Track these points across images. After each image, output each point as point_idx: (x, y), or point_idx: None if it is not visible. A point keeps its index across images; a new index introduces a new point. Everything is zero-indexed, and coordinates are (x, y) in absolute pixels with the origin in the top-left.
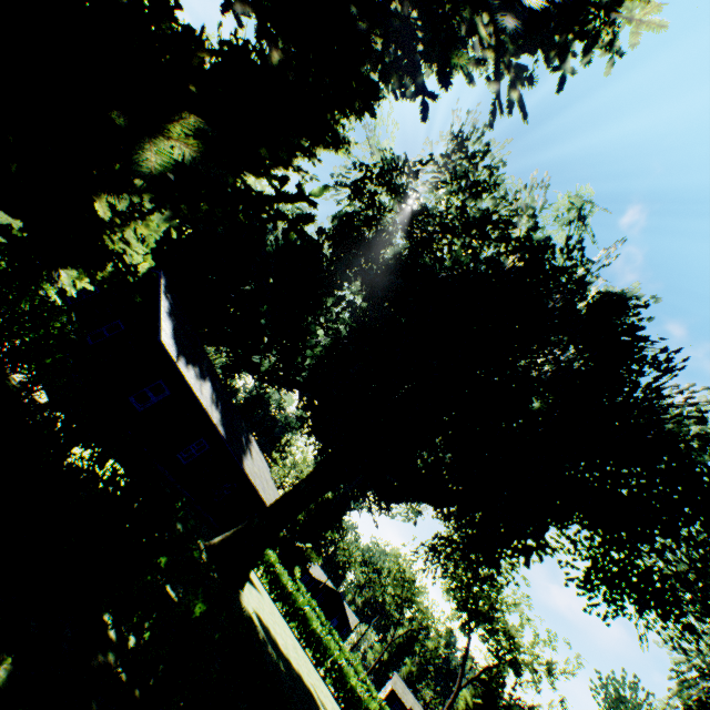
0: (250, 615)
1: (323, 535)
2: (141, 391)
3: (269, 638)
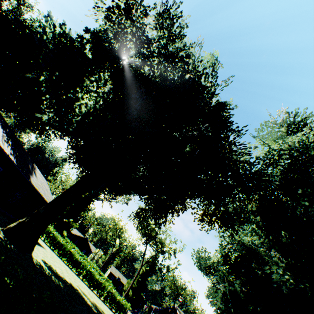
0: (39, 263)
1: (79, 214)
2: None
3: (52, 272)
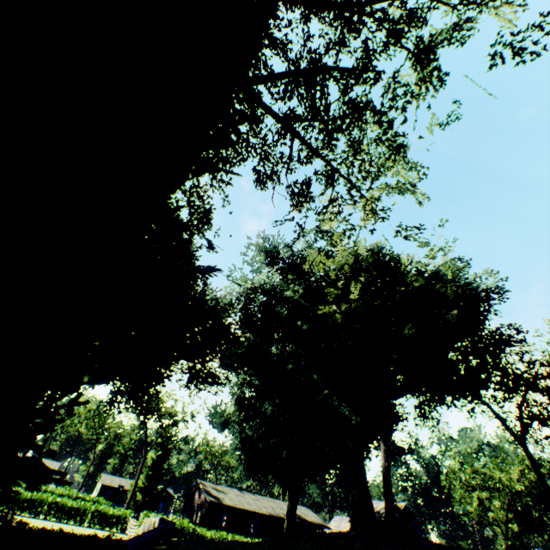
0: None
1: None
2: None
3: None
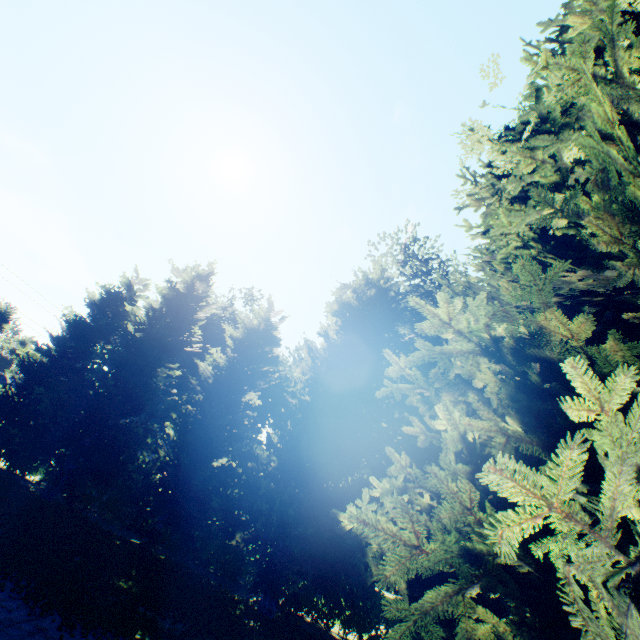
0: None
1: None
2: None
3: None
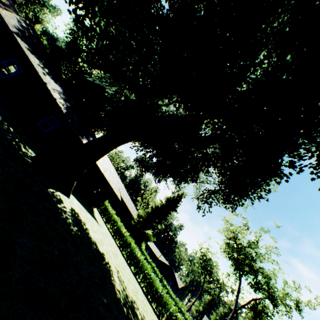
0: (58, 197)
1: (155, 225)
2: (0, 62)
3: (74, 218)
